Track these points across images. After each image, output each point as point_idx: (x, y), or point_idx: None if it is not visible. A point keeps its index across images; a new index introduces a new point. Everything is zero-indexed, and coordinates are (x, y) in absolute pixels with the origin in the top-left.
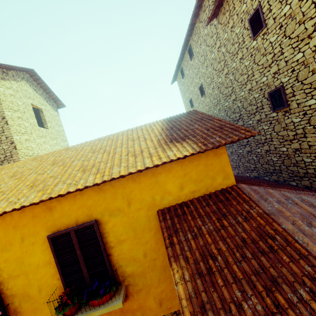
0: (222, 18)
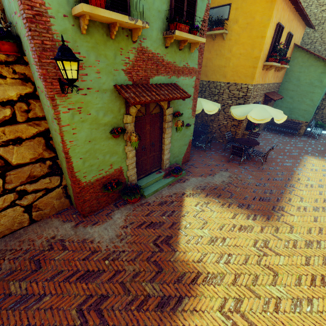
0: None
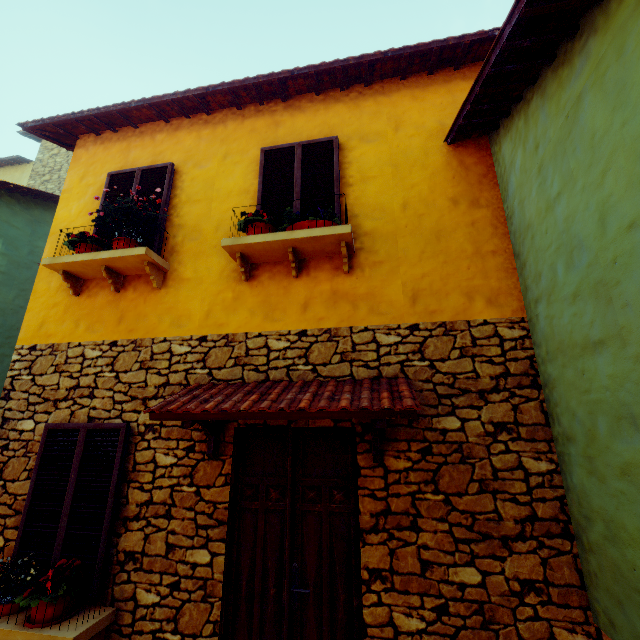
0: None
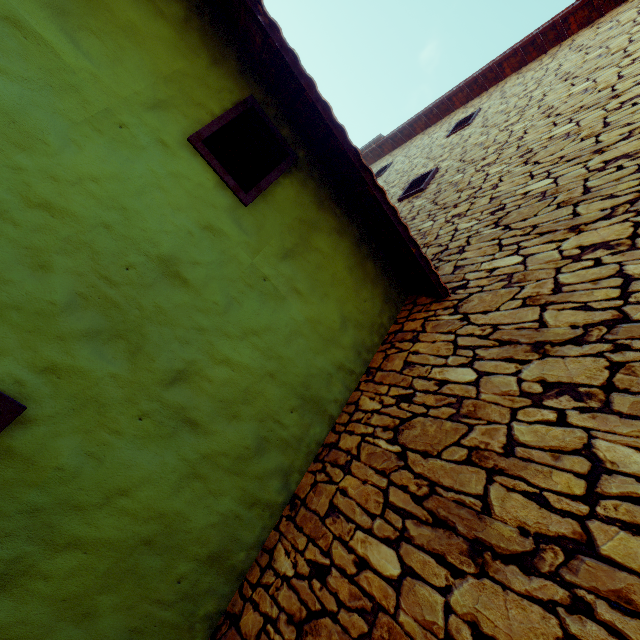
0: None
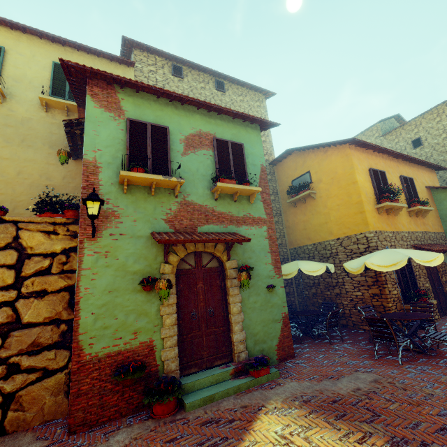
0: (389, 137)
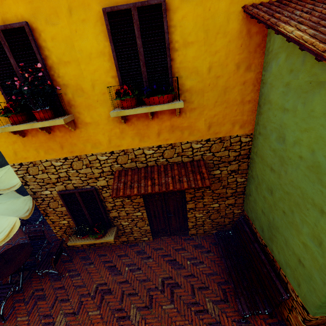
0: None
